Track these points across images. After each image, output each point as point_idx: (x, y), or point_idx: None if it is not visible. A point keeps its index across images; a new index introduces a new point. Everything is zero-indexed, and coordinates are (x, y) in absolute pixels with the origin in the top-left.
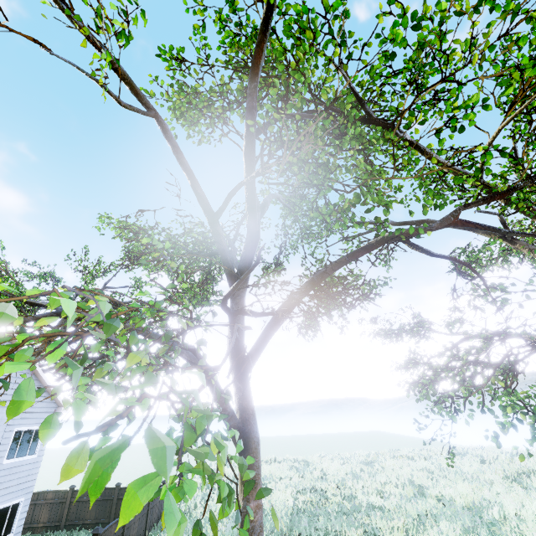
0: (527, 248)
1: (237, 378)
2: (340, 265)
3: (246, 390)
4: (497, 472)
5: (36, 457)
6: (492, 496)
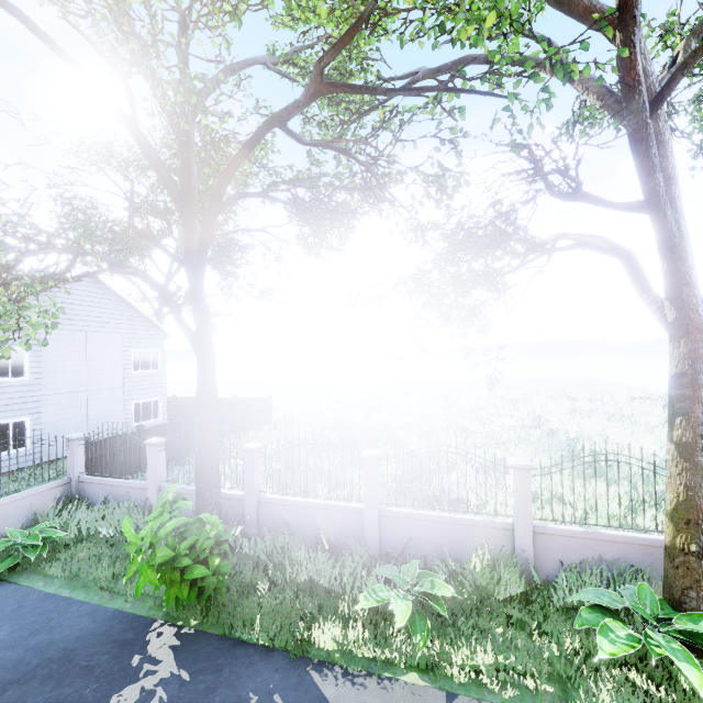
0: (586, 87)
1: (191, 299)
2: (229, 172)
3: (198, 309)
4: (664, 416)
5: (160, 372)
6: (624, 434)
